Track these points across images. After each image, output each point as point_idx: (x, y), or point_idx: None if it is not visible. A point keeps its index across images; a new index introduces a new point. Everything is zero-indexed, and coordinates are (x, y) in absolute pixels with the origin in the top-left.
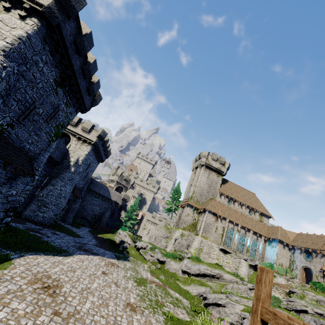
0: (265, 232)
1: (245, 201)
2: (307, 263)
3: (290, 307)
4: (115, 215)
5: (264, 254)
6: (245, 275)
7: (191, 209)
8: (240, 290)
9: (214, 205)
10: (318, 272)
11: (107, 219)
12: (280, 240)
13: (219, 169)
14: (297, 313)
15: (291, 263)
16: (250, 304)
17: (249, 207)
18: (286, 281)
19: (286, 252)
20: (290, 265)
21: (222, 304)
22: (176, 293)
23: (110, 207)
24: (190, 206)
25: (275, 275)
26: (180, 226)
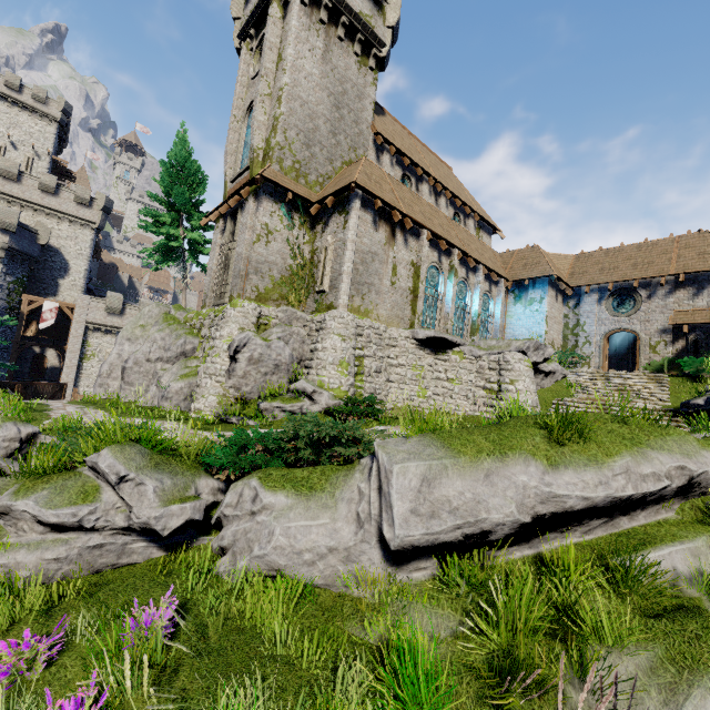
0: (503, 268)
1: (445, 182)
2: (623, 320)
3: None
4: None
5: (504, 329)
6: (533, 403)
7: (276, 207)
8: None
9: (375, 179)
10: (657, 335)
11: None
12: (557, 277)
13: (366, 26)
14: None
15: (568, 333)
16: None
17: (453, 204)
18: (602, 379)
19: (559, 310)
20: (567, 340)
21: None
22: None
23: None
24: (272, 195)
25: (567, 375)
26: (240, 292)
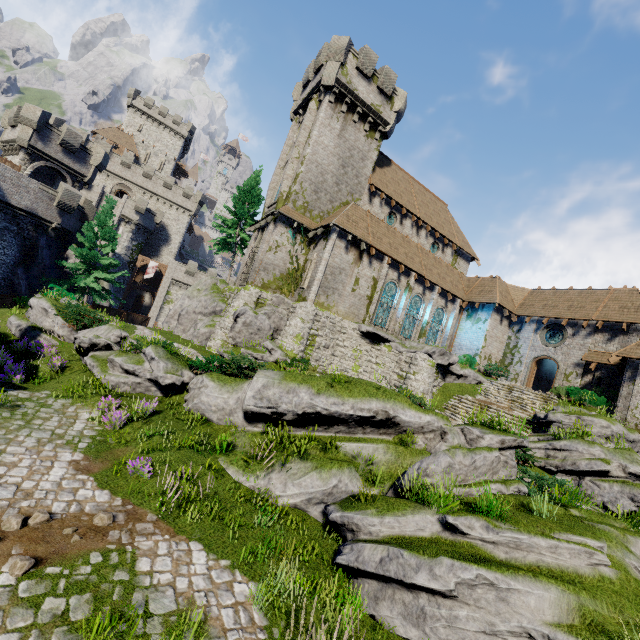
0: (464, 291)
1: (428, 219)
2: (550, 349)
3: (558, 466)
4: (39, 257)
5: (454, 338)
6: (425, 391)
7: (286, 230)
8: (476, 471)
9: (355, 219)
10: (572, 366)
11: (10, 268)
12: (500, 305)
13: (375, 113)
14: (575, 476)
15: (508, 352)
16: (563, 561)
17: (434, 235)
18: (507, 391)
19: (502, 331)
20: (506, 357)
21: (438, 592)
22: (198, 546)
23: (14, 233)
24: (284, 223)
25: (482, 382)
26: (253, 281)
